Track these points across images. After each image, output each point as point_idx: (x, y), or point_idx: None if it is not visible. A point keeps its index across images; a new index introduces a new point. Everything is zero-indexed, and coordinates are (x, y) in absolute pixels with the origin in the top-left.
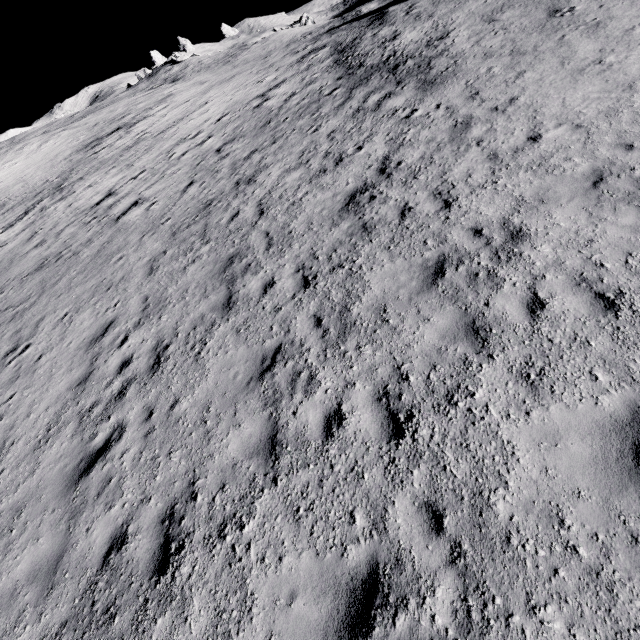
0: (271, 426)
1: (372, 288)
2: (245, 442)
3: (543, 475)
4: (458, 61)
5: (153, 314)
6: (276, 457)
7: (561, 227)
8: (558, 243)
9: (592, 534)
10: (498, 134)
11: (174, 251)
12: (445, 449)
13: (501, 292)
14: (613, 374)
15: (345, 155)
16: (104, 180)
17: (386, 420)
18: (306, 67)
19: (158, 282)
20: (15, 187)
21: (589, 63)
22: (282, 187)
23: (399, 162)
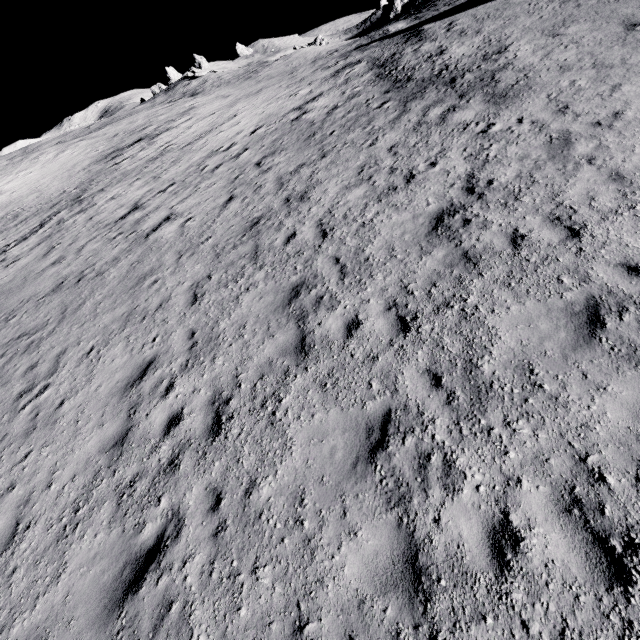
0: (405, 540)
1: (502, 337)
2: (370, 563)
3: None
4: (529, 74)
5: (204, 355)
6: (426, 596)
7: None
8: None
9: None
10: (613, 151)
11: (221, 276)
12: None
13: None
14: None
15: (416, 171)
16: (128, 192)
17: (591, 548)
18: (344, 81)
19: (205, 313)
20: (29, 197)
21: None
22: (344, 205)
23: (489, 181)
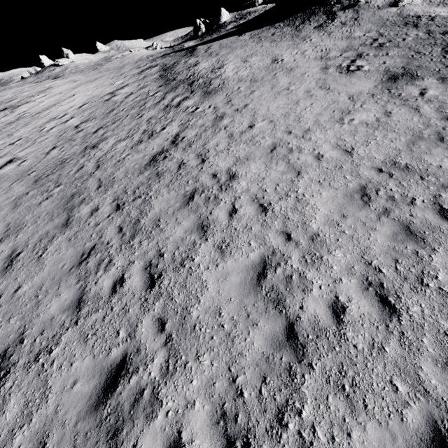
0: (80, 292)
1: (155, 208)
2: (62, 304)
3: (217, 294)
4: (225, 82)
5: (12, 234)
6: (80, 309)
7: (253, 172)
8: (250, 180)
9: (232, 317)
10: (235, 123)
11: (34, 192)
12: (174, 289)
13: (219, 206)
14: (258, 242)
15: (155, 132)
16: None
17: (147, 279)
18: (143, 77)
19: (19, 213)
20: None
21: (283, 89)
22: (114, 151)
23: (183, 137)
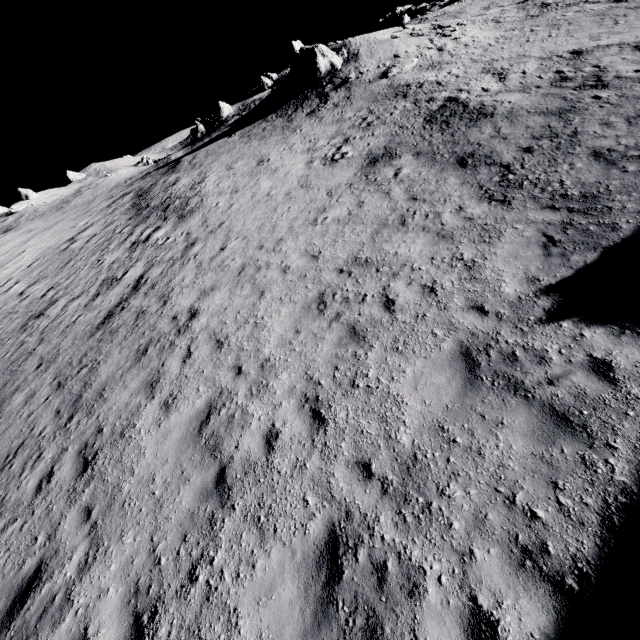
0: None
1: (101, 376)
2: None
3: (154, 458)
4: (203, 199)
5: None
6: None
7: (216, 304)
8: (211, 314)
9: (165, 480)
10: (207, 249)
11: None
12: (109, 467)
13: (173, 354)
14: (207, 385)
15: (115, 280)
16: None
17: (80, 464)
18: (112, 211)
19: None
20: None
21: (264, 196)
22: (63, 315)
23: (147, 278)
